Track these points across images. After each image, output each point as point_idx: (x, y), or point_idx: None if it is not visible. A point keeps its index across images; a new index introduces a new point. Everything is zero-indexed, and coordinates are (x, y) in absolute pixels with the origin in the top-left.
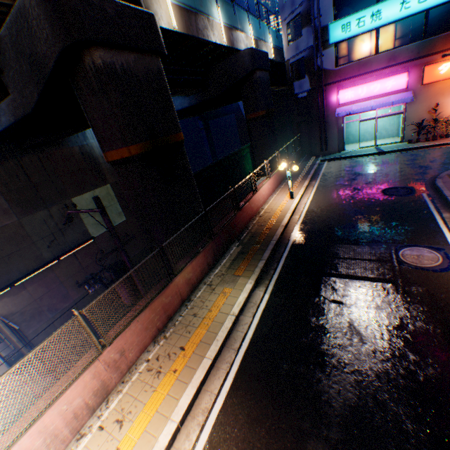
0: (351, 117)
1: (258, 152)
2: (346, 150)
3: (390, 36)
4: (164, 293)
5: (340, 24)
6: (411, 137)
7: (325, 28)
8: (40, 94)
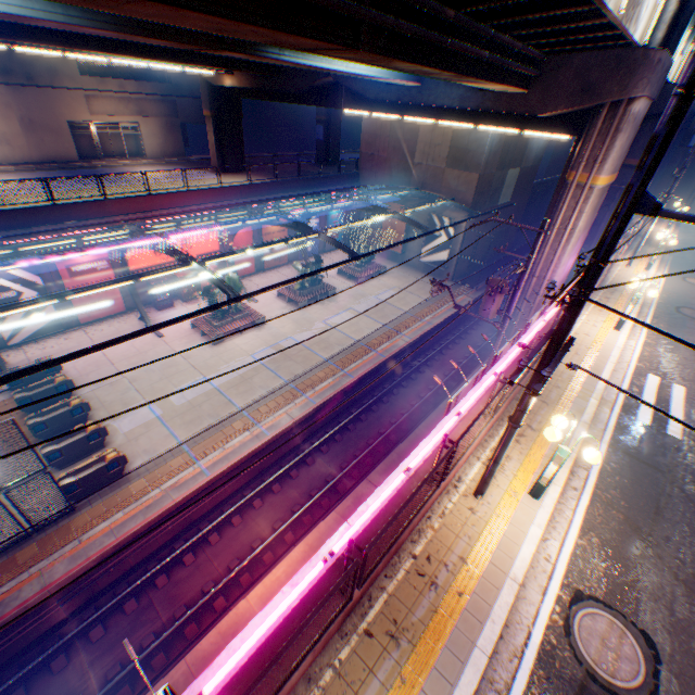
0: None
1: None
2: None
3: None
4: None
5: None
6: None
7: None
8: None
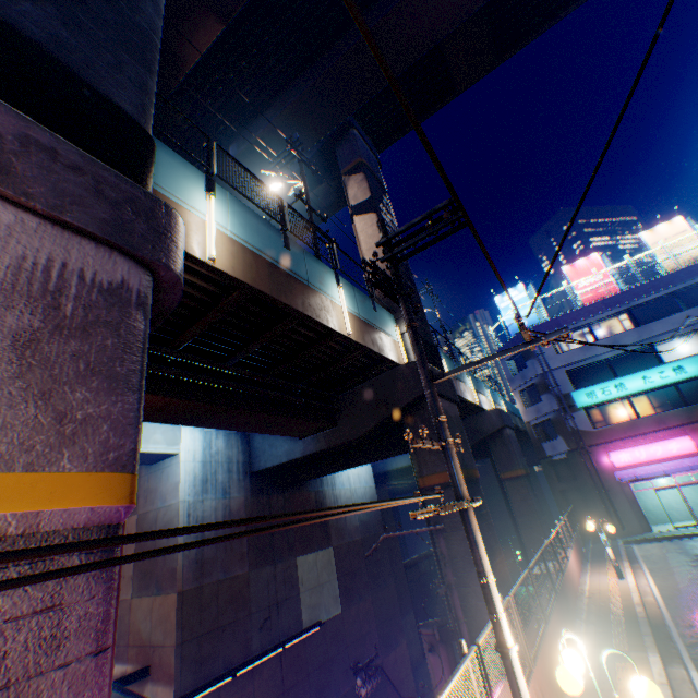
0: (636, 485)
1: (523, 521)
2: (654, 529)
3: (644, 402)
4: (545, 637)
5: (582, 391)
6: None
7: (566, 394)
8: (376, 424)
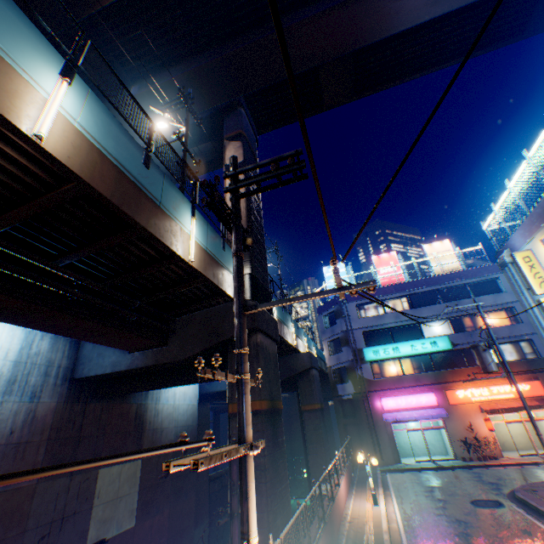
0: (396, 425)
1: (312, 447)
2: (403, 461)
3: (410, 364)
4: None
5: (371, 349)
6: (462, 453)
7: (360, 349)
8: (203, 349)
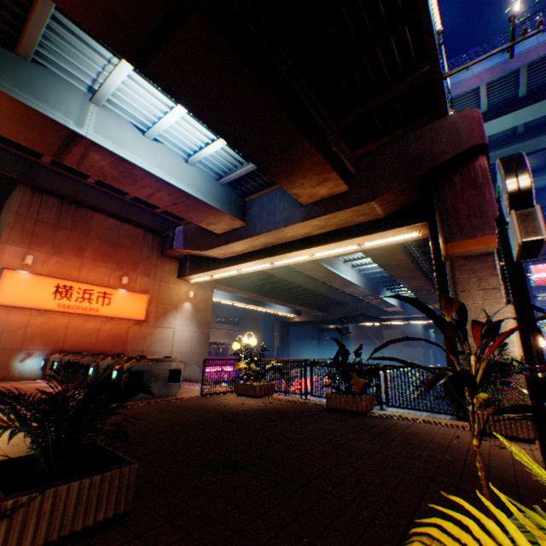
0: None
1: None
2: None
3: None
4: None
5: None
6: None
7: None
8: None
